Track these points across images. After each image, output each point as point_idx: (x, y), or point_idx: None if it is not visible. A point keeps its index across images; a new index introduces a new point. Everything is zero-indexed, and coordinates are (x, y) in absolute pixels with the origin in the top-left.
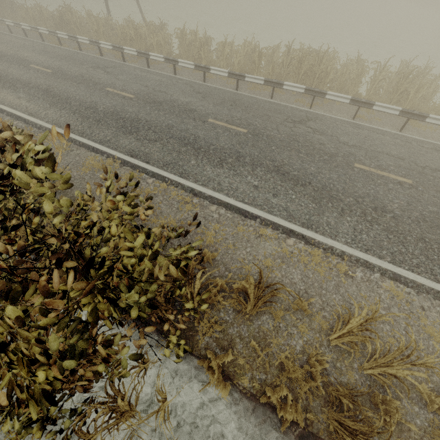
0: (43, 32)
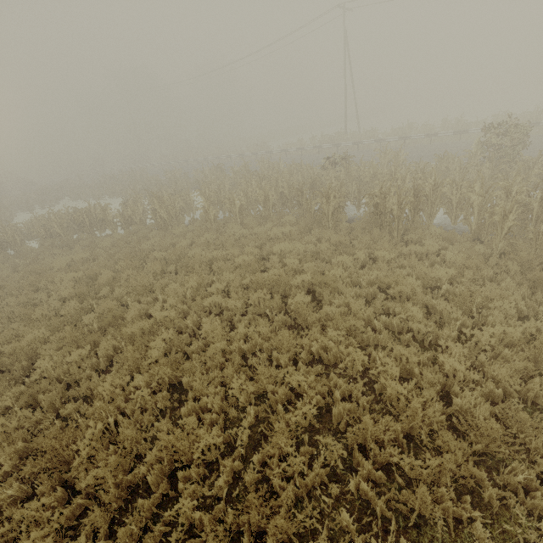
0: (326, 147)
